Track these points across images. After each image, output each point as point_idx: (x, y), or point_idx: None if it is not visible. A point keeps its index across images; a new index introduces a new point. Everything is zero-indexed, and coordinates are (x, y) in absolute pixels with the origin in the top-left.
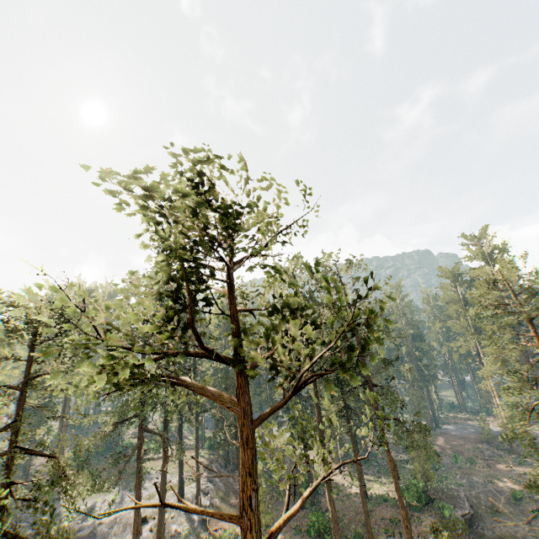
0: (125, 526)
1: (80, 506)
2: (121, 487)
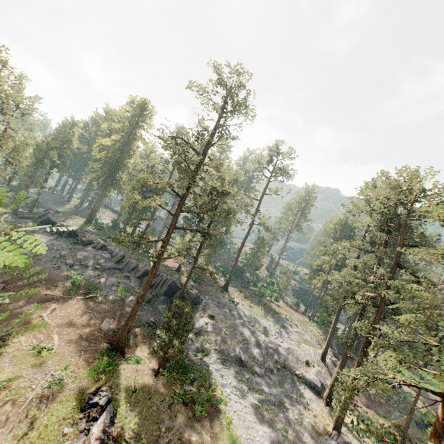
0: (297, 360)
1: (255, 319)
2: (274, 320)
